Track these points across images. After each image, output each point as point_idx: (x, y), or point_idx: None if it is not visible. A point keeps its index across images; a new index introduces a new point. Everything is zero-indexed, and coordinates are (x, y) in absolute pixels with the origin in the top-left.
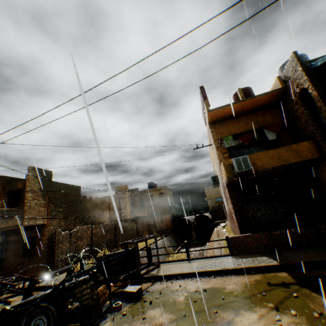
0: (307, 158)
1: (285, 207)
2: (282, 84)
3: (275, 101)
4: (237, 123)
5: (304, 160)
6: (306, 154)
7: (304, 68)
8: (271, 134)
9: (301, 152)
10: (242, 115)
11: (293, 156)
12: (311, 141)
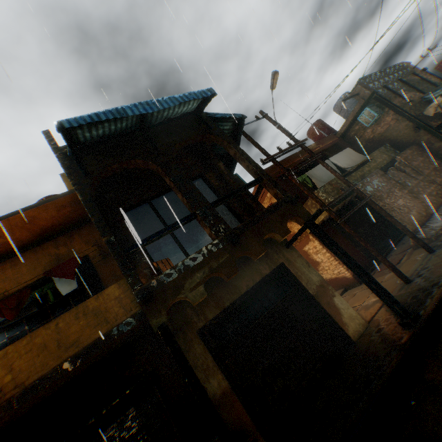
0: (120, 321)
1: (127, 439)
2: (71, 186)
3: (84, 214)
4: (15, 268)
5: (115, 328)
6: (118, 311)
7: (61, 155)
8: (69, 281)
9: (107, 311)
10: (26, 250)
11: (91, 326)
12: (125, 280)
